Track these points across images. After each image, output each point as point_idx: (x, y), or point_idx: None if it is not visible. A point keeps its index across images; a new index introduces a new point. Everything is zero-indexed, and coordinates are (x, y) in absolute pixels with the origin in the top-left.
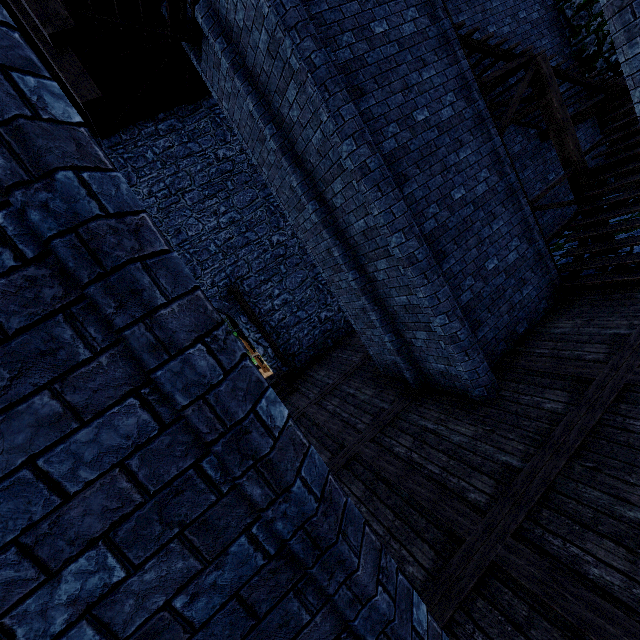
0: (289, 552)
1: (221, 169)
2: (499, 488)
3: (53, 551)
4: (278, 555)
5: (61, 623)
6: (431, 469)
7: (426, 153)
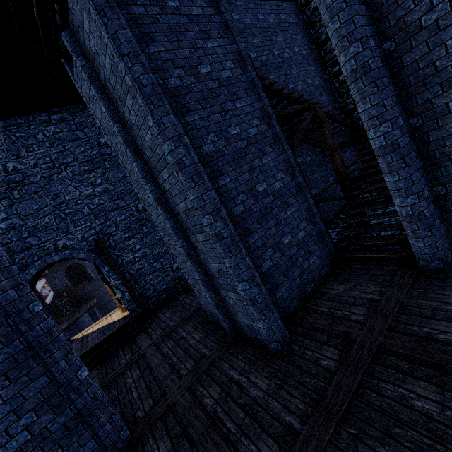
0: None
1: (101, 152)
2: None
3: None
4: None
5: None
6: (229, 426)
7: (237, 157)
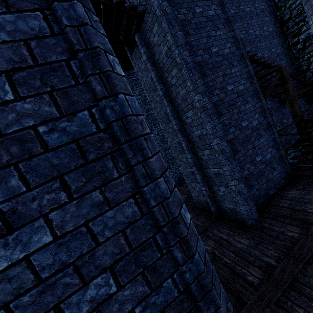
0: (189, 291)
1: None
2: (265, 275)
3: (88, 271)
4: (184, 292)
5: (85, 311)
6: (225, 260)
7: (231, 104)
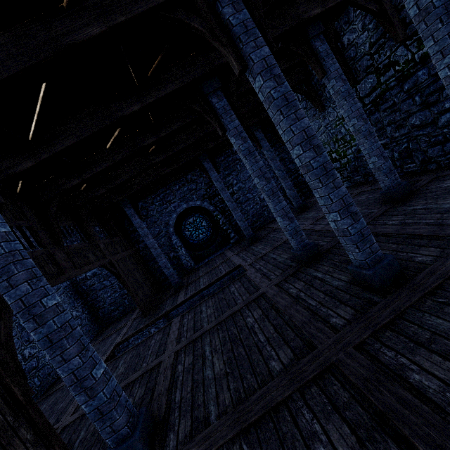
0: None
1: None
2: None
3: None
4: None
5: None
6: None
7: None
